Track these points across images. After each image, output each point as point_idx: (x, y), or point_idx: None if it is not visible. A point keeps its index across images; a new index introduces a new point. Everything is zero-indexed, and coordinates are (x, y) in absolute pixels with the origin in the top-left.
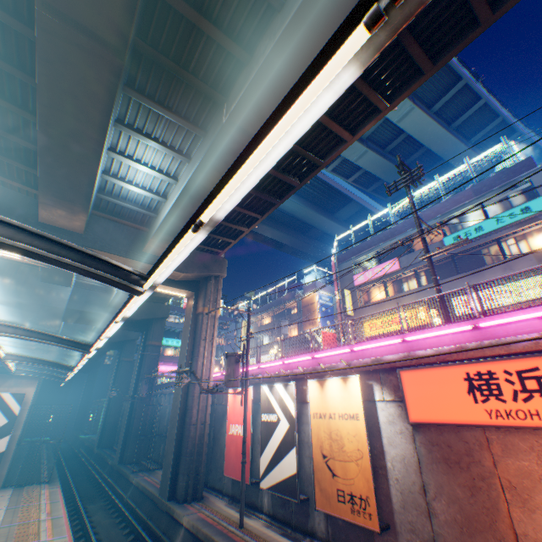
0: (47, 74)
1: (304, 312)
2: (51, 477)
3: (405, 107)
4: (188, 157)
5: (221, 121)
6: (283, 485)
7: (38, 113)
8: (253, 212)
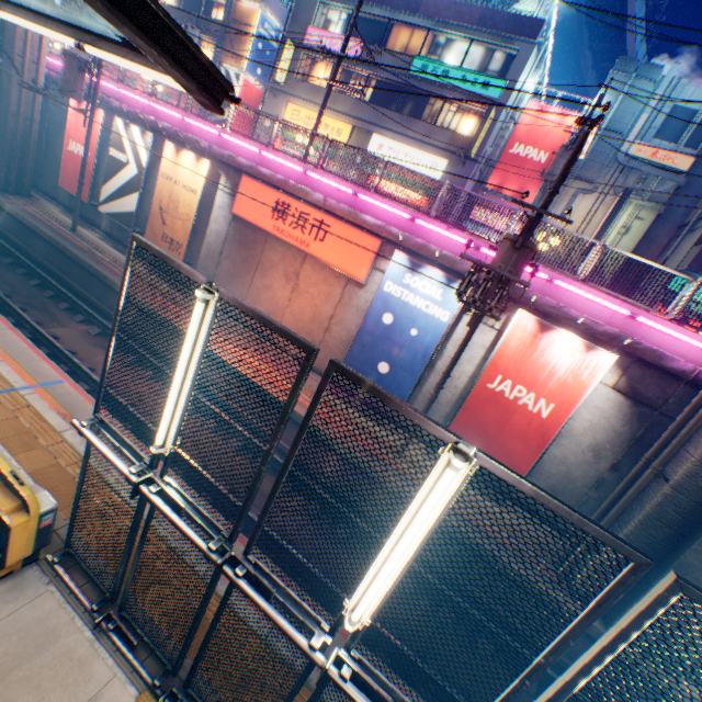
0: None
1: (232, 32)
2: None
3: None
4: None
5: None
6: (122, 218)
7: None
8: None
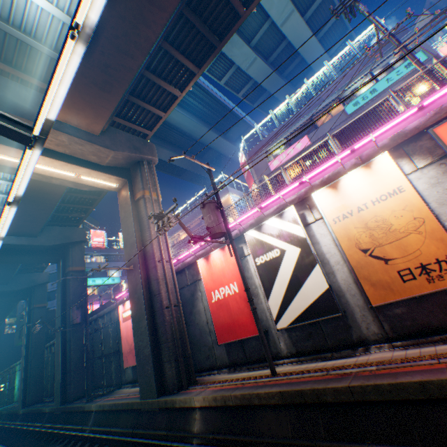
0: None
1: None
2: None
3: (287, 10)
4: None
5: None
6: (313, 310)
7: None
8: (191, 63)
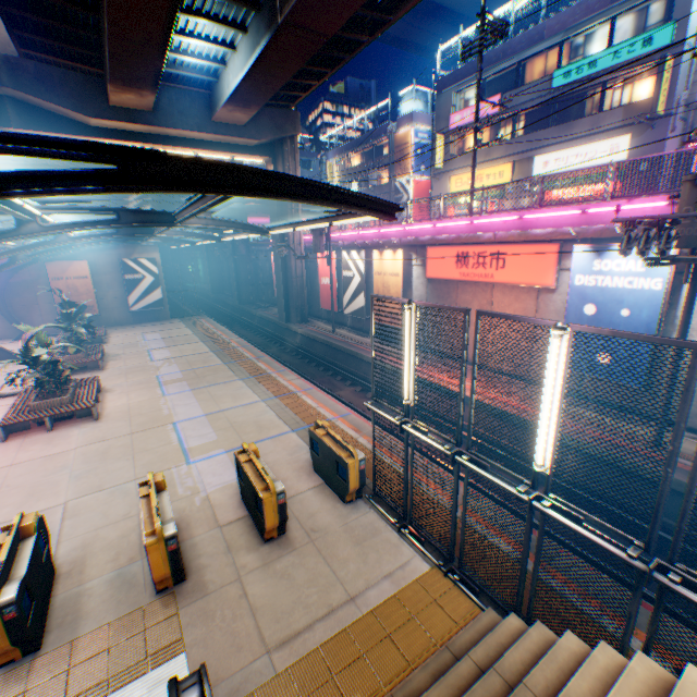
0: (115, 8)
1: (396, 156)
2: (199, 313)
3: None
4: (243, 27)
5: (276, 15)
6: (357, 312)
7: (107, 33)
8: (322, 69)
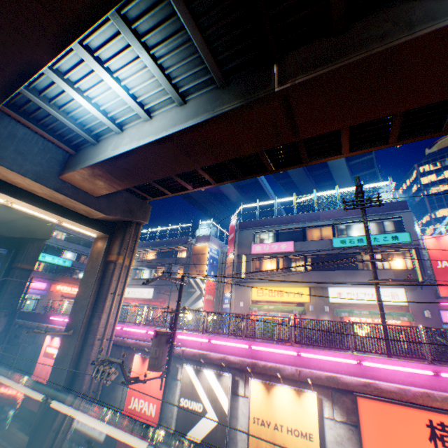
0: None
1: (194, 259)
2: None
3: None
4: (182, 97)
5: (268, 84)
6: None
7: None
8: (211, 177)
